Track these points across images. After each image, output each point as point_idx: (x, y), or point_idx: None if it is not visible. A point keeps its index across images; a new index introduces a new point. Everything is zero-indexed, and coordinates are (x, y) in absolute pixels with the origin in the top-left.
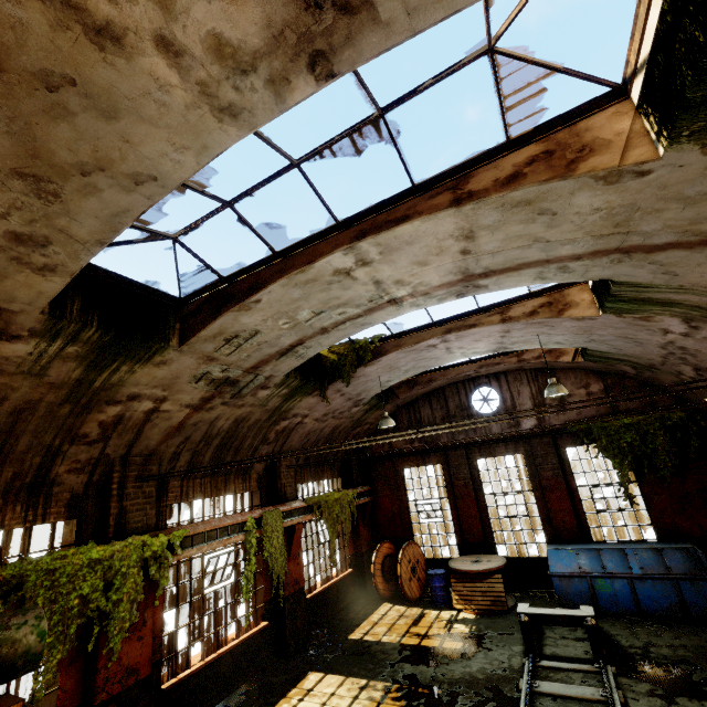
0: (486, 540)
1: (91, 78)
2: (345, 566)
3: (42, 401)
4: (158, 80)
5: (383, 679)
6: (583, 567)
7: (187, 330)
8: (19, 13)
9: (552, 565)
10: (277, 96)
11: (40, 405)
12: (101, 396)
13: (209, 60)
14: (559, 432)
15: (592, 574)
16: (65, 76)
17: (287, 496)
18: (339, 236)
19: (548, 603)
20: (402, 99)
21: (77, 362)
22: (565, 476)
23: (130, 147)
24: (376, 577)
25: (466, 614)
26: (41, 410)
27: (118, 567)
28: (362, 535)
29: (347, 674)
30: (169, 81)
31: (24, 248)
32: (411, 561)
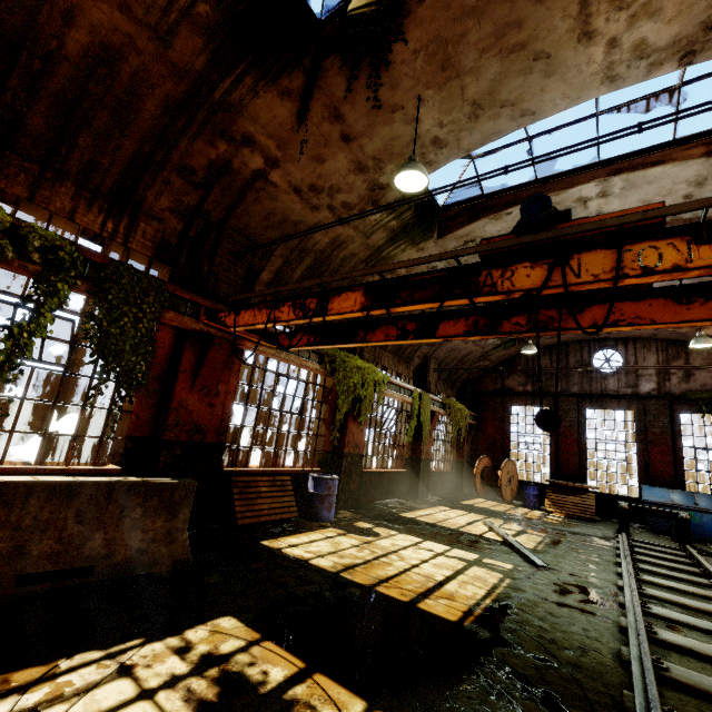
0: (579, 475)
1: (558, 56)
2: (448, 466)
3: (357, 256)
4: (590, 59)
5: (501, 519)
6: (676, 501)
7: (444, 229)
8: (559, 25)
9: (645, 495)
10: (647, 73)
11: (354, 259)
12: (379, 263)
13: (627, 51)
14: (678, 397)
15: (683, 507)
16: (548, 54)
17: (431, 390)
18: (597, 172)
19: (631, 526)
20: (701, 78)
21: (387, 234)
22: (672, 436)
23: (540, 94)
24: (476, 477)
25: (557, 515)
26: (352, 262)
27: (366, 377)
28: (465, 448)
29: (470, 512)
30: (595, 60)
31: (432, 148)
32: (509, 473)
